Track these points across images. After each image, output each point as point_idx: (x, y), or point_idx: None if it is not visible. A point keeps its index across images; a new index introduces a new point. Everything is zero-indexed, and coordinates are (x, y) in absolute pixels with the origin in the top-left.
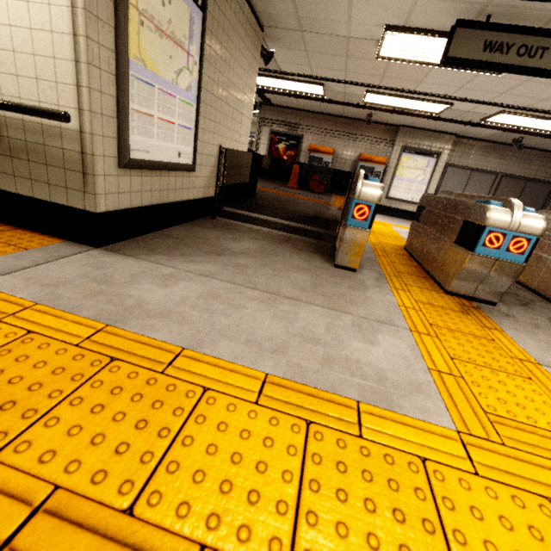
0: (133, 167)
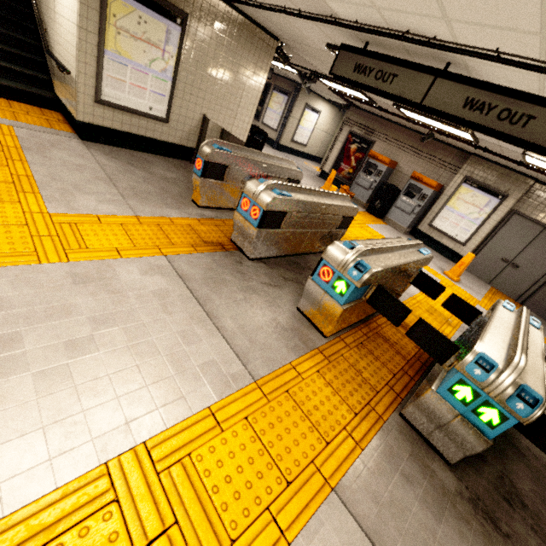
0: (105, 105)
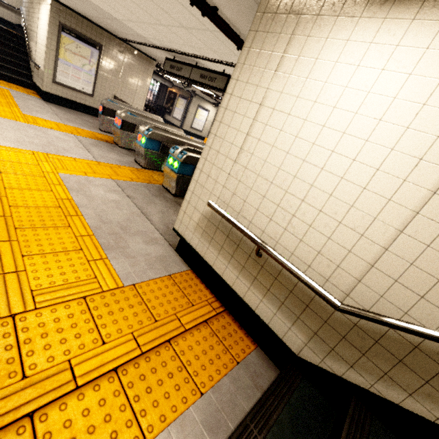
0: (58, 84)
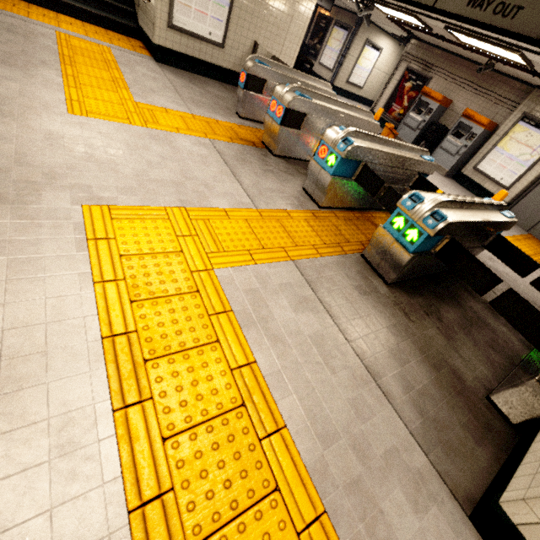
0: (175, 29)
